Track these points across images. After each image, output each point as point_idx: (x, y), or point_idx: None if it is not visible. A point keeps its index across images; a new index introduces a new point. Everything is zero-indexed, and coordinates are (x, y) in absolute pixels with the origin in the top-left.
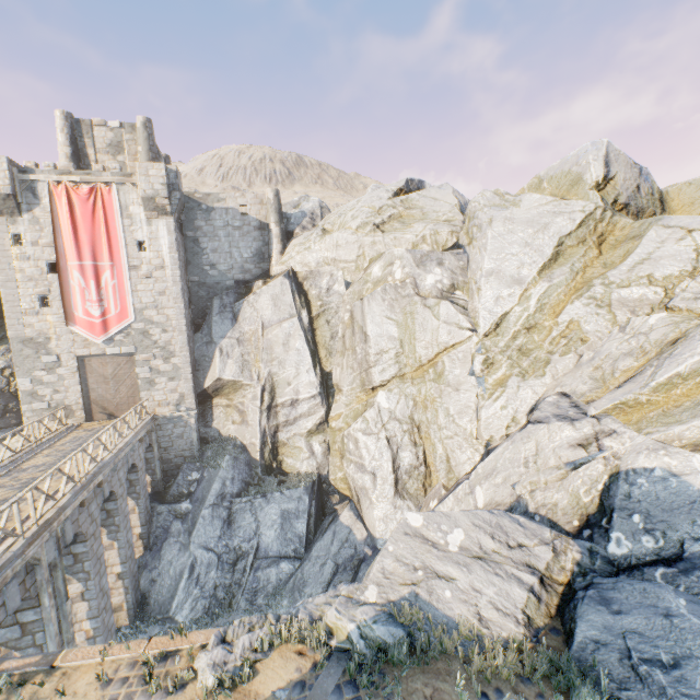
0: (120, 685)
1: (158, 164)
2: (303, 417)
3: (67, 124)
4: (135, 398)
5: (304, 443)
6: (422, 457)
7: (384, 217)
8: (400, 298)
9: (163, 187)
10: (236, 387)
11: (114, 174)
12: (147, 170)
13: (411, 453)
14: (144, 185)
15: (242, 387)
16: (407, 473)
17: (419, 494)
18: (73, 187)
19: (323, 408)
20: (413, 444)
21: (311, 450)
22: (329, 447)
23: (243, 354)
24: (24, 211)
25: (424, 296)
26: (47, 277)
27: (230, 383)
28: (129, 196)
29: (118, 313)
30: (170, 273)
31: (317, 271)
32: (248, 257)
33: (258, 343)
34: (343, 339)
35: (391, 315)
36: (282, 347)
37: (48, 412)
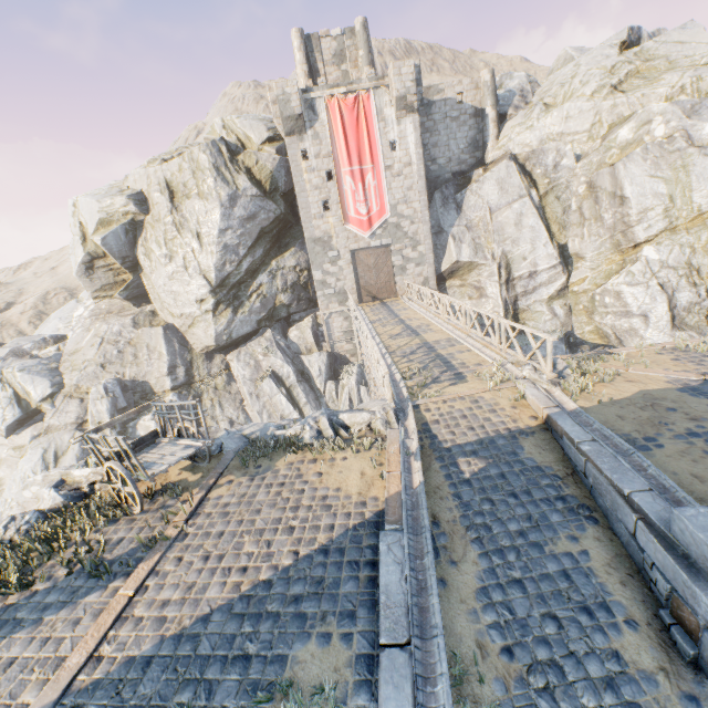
0: (670, 353)
1: (407, 61)
2: (543, 286)
3: (302, 41)
4: (390, 283)
5: (545, 308)
6: (705, 294)
7: (620, 76)
8: (667, 154)
9: (412, 84)
10: (471, 268)
11: (370, 80)
12: (399, 69)
13: (690, 293)
14: (397, 85)
15: (476, 268)
16: (685, 310)
17: (700, 325)
18: (342, 99)
19: (564, 276)
20: (692, 285)
21: (552, 312)
22: (570, 309)
23: (473, 239)
24: (307, 128)
25: (704, 146)
26: (326, 185)
27: (466, 265)
28: (382, 99)
29: (378, 210)
30: (415, 169)
31: (540, 150)
32: (464, 148)
33: (488, 227)
34: (580, 211)
35: (655, 173)
36: (514, 227)
37: (334, 297)
